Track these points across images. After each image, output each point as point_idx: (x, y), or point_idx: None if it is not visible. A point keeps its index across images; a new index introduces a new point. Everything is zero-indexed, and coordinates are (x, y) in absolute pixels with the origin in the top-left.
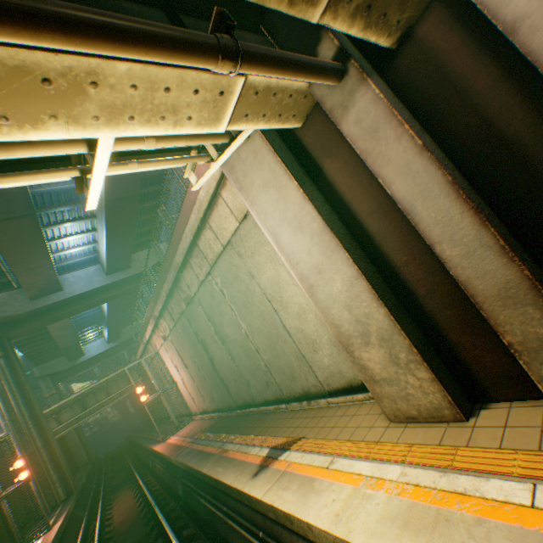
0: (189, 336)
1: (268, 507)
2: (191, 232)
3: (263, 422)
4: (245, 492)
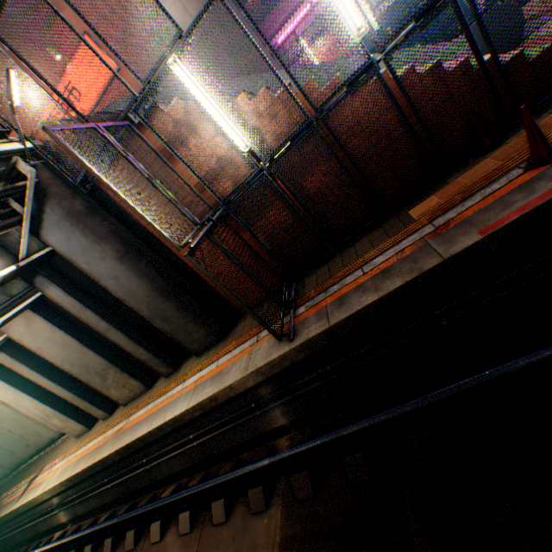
0: None
1: (25, 506)
2: None
3: (31, 470)
4: (14, 509)
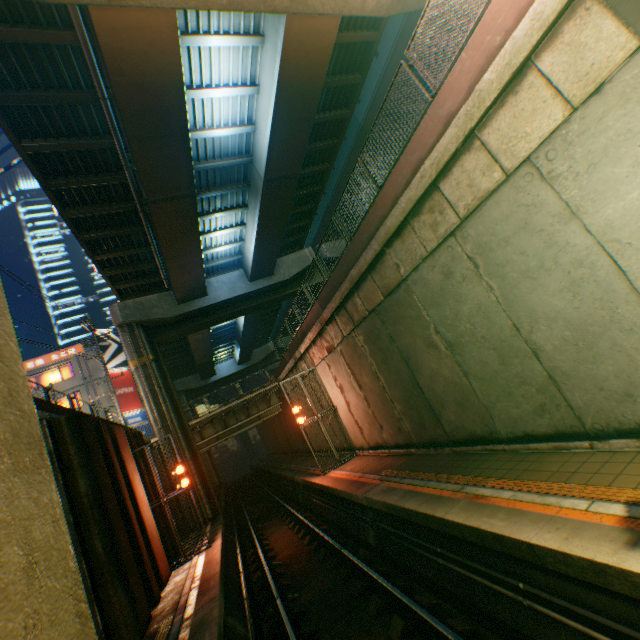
0: (376, 343)
1: None
2: (435, 165)
3: (541, 465)
4: (636, 573)
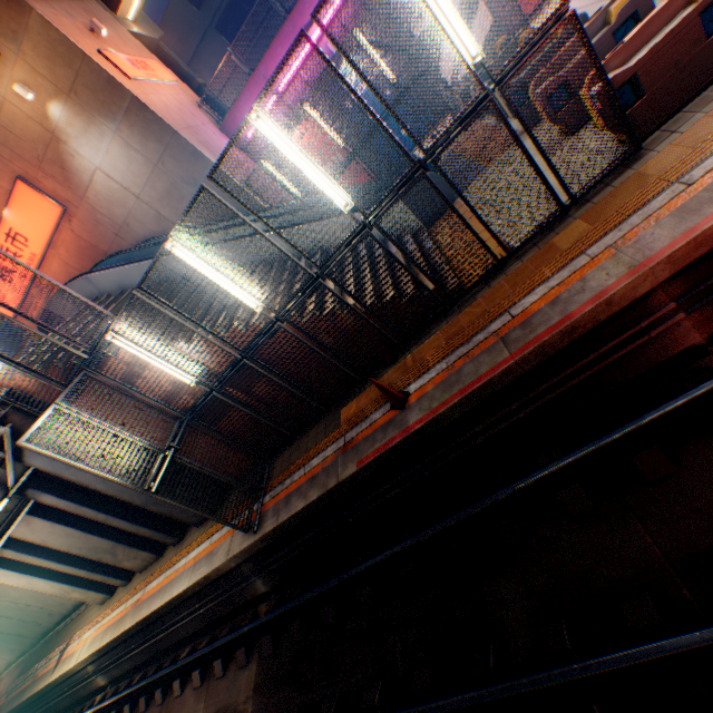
0: None
1: (62, 676)
2: None
3: (60, 637)
4: (52, 681)
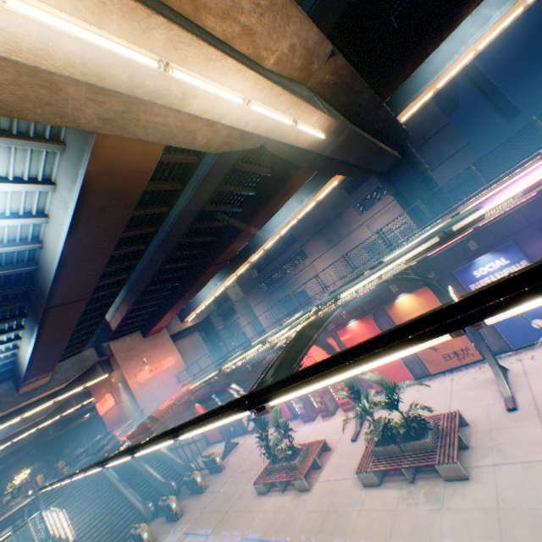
0: None
1: None
2: None
3: None
4: None
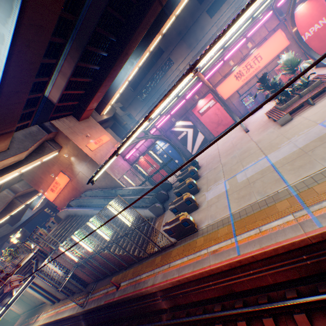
0: None
1: None
2: None
3: (39, 310)
4: None
